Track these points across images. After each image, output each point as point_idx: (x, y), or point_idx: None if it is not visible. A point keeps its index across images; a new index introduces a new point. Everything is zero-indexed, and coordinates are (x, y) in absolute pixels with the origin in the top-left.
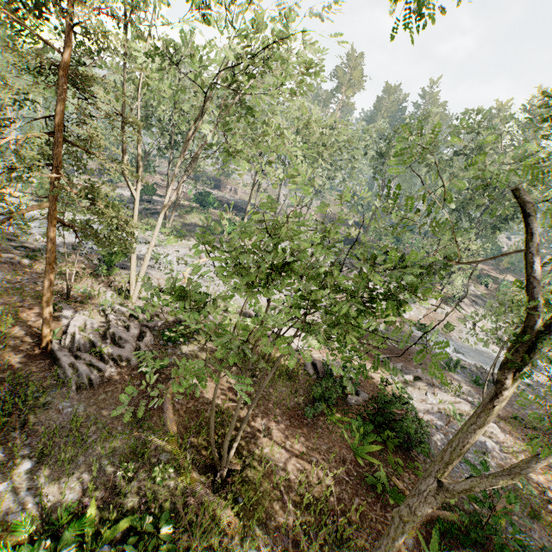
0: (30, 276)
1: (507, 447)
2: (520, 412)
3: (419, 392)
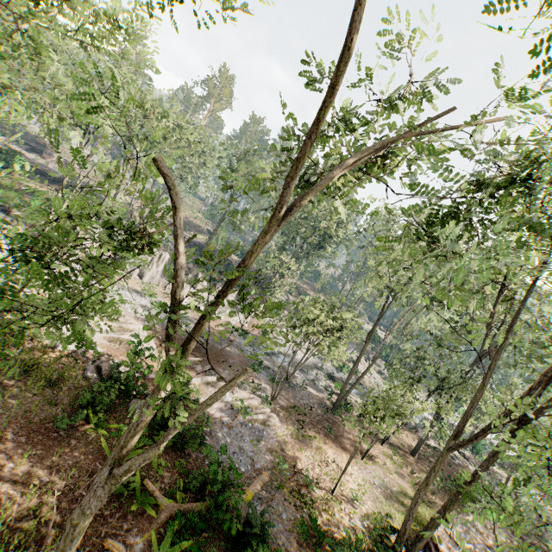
0: None
1: (280, 432)
2: (300, 402)
3: None
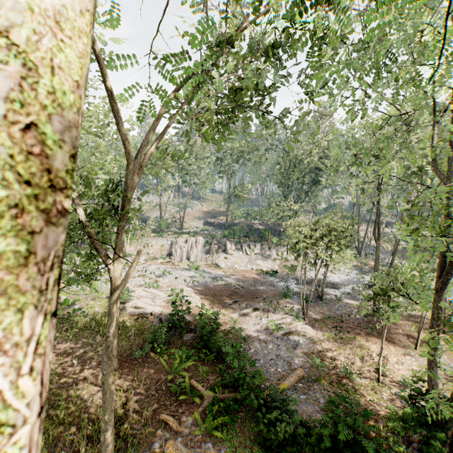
0: None
1: (316, 339)
2: (335, 313)
3: (255, 318)
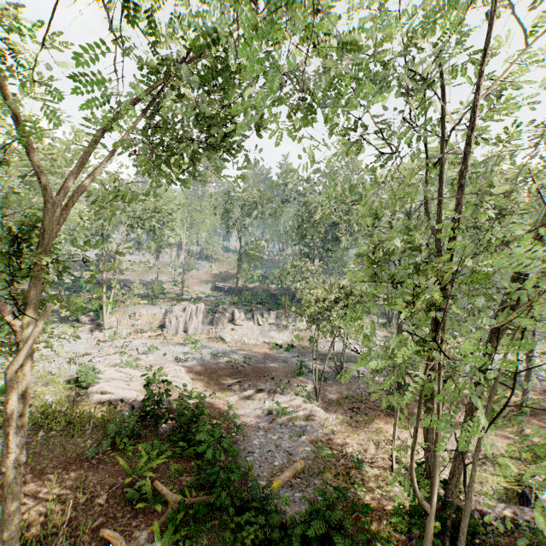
0: None
1: (327, 423)
2: (355, 392)
3: (258, 402)
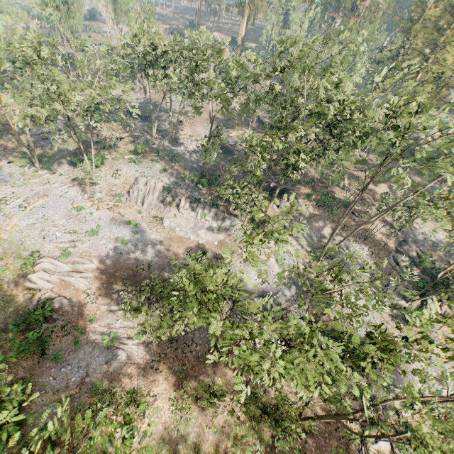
0: None
1: (132, 359)
2: (186, 335)
3: (115, 317)
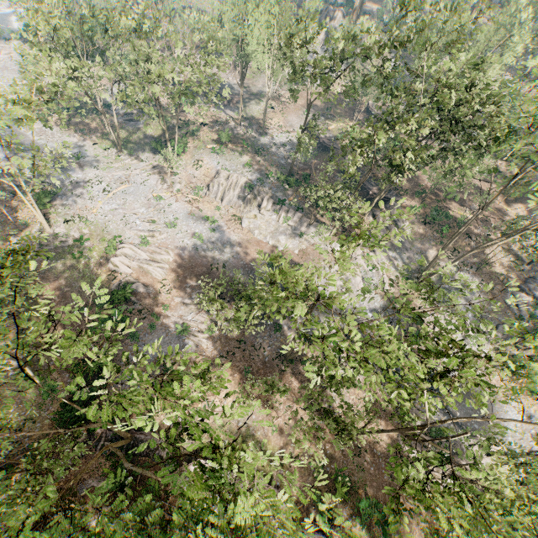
0: (8, 210)
1: (202, 352)
2: (255, 339)
3: (188, 311)
